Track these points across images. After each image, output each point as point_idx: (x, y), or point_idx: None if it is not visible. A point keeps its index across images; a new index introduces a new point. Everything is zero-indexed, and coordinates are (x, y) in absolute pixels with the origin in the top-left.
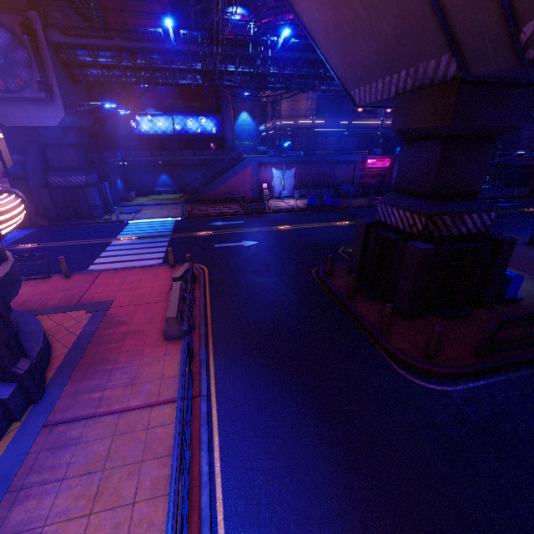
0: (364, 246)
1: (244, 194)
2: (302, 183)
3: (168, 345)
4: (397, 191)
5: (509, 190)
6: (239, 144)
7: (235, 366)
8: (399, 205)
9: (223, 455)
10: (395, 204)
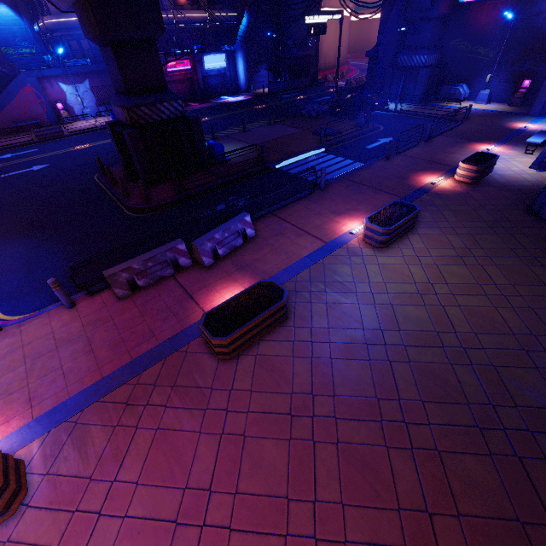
0: (118, 144)
1: (37, 120)
2: (104, 97)
3: None
4: (117, 92)
5: (295, 82)
6: (16, 54)
7: (12, 242)
8: (116, 104)
9: None
10: (115, 103)
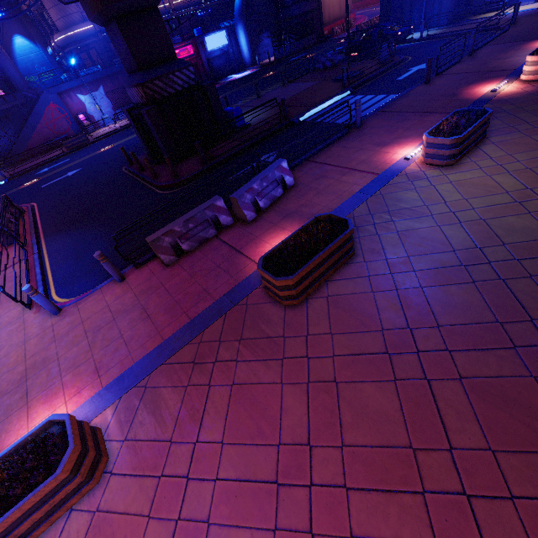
0: (139, 129)
1: (64, 135)
2: (118, 100)
3: (8, 248)
4: (129, 74)
5: (300, 42)
6: (37, 80)
7: (59, 236)
8: (130, 85)
9: (52, 266)
10: (129, 85)
